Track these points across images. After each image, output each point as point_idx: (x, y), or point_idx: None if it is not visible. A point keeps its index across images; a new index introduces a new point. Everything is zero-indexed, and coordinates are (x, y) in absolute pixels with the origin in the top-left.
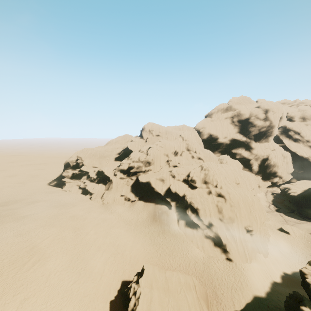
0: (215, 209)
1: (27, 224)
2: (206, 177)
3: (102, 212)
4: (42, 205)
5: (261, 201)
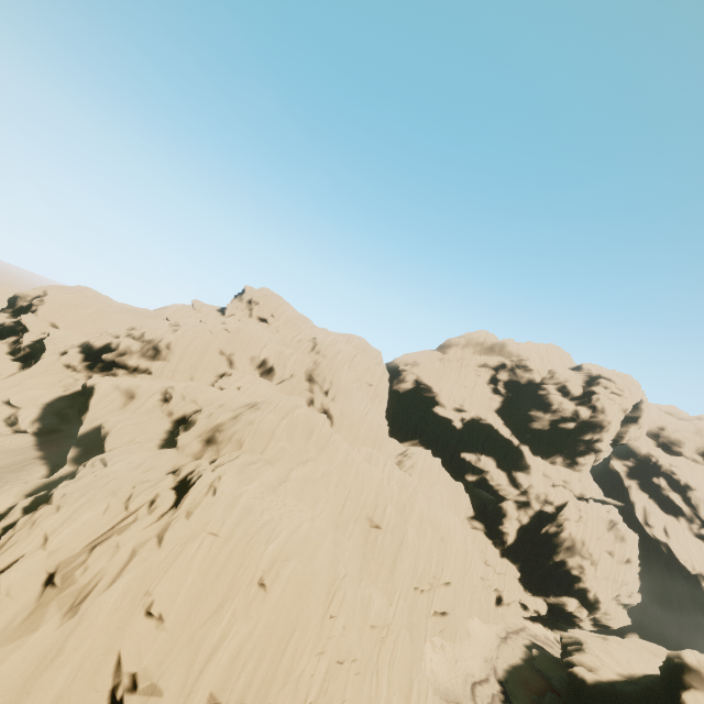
0: (96, 524)
1: None
2: (228, 422)
3: None
4: None
5: (464, 651)
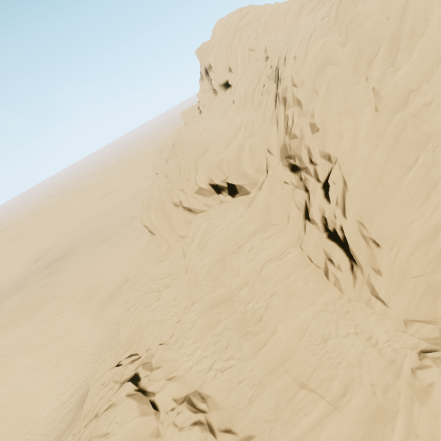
0: None
1: (17, 311)
2: None
3: (95, 306)
4: (88, 259)
5: None
